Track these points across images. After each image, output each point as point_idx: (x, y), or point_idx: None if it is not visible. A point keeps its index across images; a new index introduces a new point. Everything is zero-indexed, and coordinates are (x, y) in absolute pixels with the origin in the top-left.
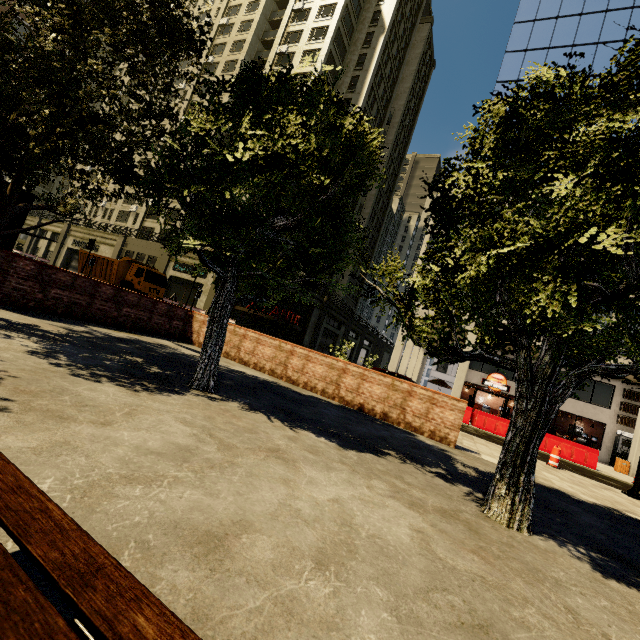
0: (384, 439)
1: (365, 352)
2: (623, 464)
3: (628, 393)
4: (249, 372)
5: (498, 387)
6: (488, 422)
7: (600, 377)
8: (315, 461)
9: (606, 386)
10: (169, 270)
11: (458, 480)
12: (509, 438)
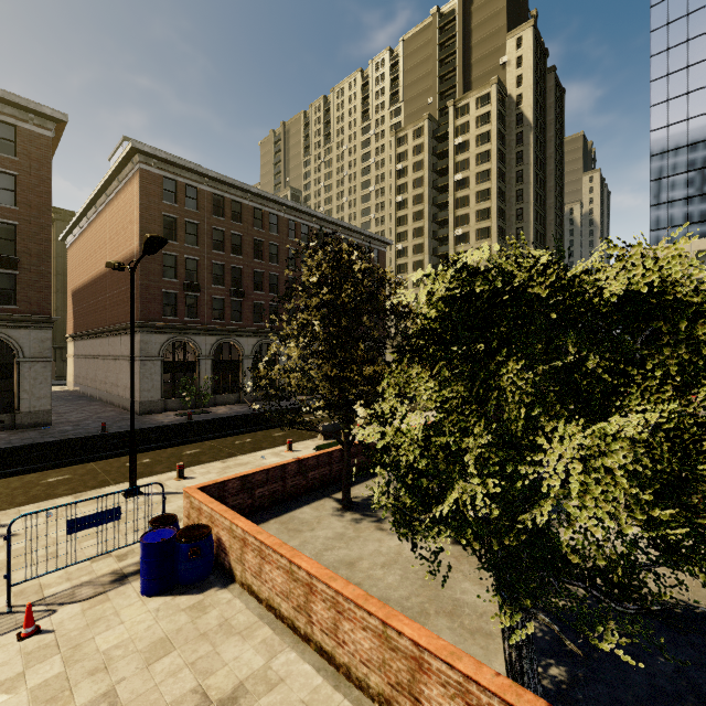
0: None
1: None
2: None
3: None
4: None
5: None
6: None
7: None
8: None
9: None
10: None
11: None
12: None
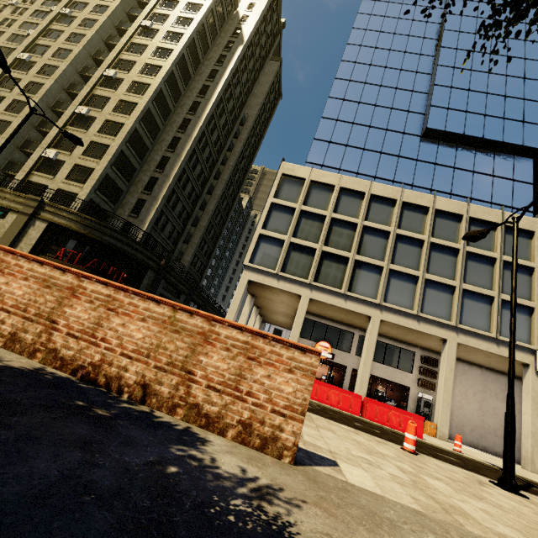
0: None
1: None
2: (431, 427)
3: (425, 358)
4: None
5: (324, 355)
6: (320, 391)
7: (404, 344)
8: None
9: (408, 352)
10: None
11: None
12: None
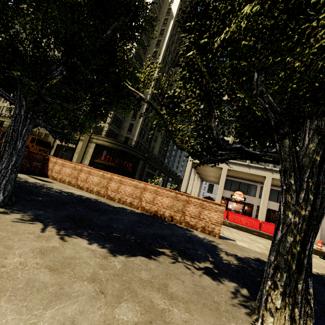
0: (164, 237)
1: (170, 184)
2: None
3: None
4: (78, 193)
5: (239, 198)
6: (236, 218)
7: None
8: (42, 286)
9: None
10: (56, 141)
11: (224, 274)
12: (279, 237)
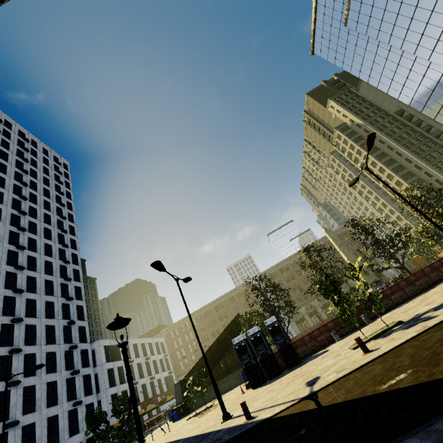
0: None
1: None
2: None
3: None
4: None
5: None
6: None
7: None
8: None
9: None
10: None
11: None
12: None
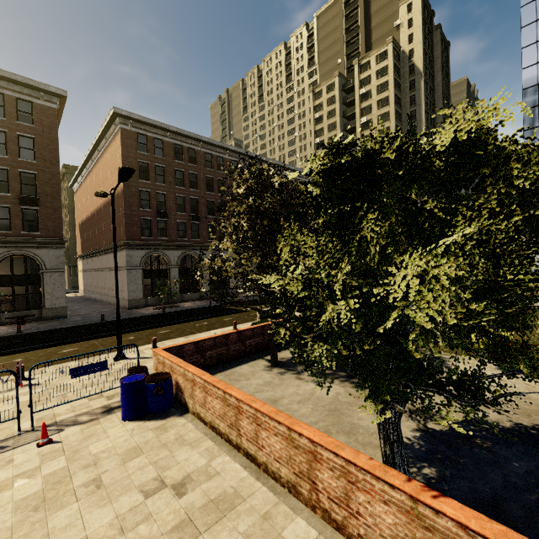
0: None
1: None
2: None
3: None
4: None
5: None
6: None
7: None
8: None
9: None
10: None
11: None
12: None
